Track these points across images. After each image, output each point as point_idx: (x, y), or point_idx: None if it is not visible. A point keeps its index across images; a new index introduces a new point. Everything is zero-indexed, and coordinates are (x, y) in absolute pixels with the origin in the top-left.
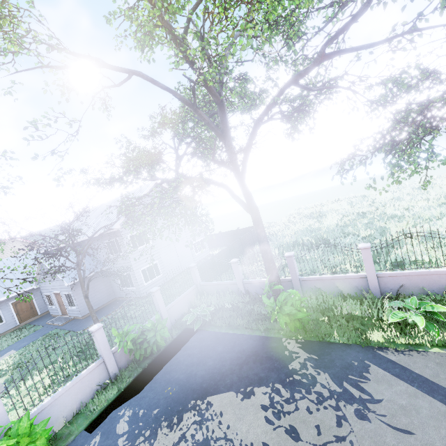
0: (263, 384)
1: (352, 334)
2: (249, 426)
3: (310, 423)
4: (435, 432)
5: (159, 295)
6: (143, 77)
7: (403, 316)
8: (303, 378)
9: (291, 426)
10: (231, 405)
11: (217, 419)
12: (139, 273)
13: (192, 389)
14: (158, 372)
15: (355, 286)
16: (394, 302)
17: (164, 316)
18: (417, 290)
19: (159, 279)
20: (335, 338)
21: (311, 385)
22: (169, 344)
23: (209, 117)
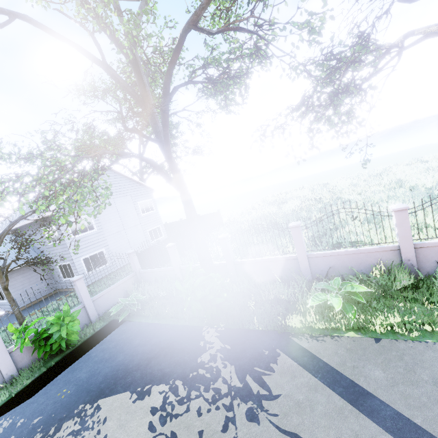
0: (164, 381)
1: (271, 320)
2: (127, 436)
3: (195, 428)
4: (323, 434)
5: (83, 284)
6: (32, 22)
7: (325, 298)
8: (208, 372)
9: (173, 434)
10: (119, 409)
11: (97, 427)
12: (80, 262)
13: (88, 391)
14: (62, 371)
15: (287, 269)
16: (319, 284)
17: (89, 307)
18: (346, 270)
19: (105, 268)
20: (254, 325)
21: (212, 381)
22: (88, 338)
23: (135, 84)
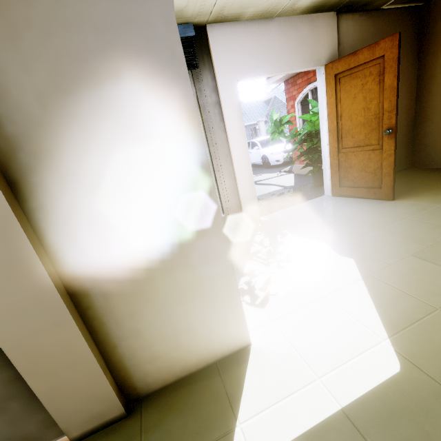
0: None
1: None
2: None
3: None
4: None
5: None
6: None
7: None
8: None
9: None
10: None
11: None
12: None
13: None
14: None
15: None
16: None
17: None
18: None
19: None
20: None
21: None
22: None
23: None
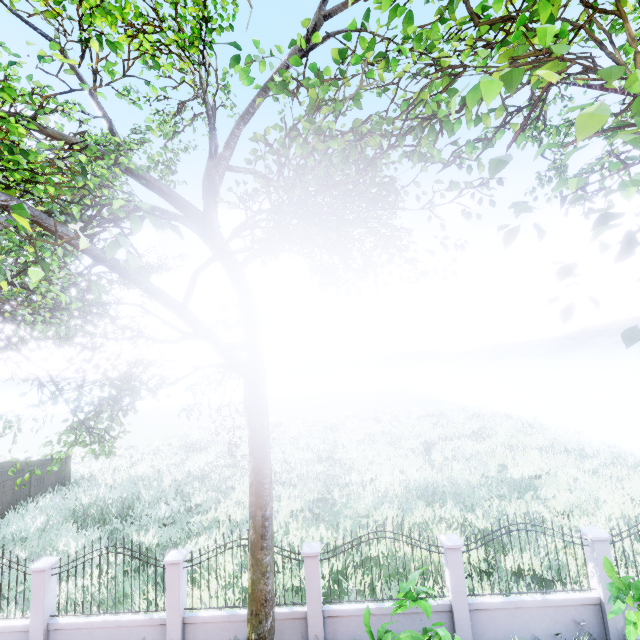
0: None
1: None
2: None
3: None
4: None
5: None
6: None
7: None
8: None
9: None
10: None
11: None
12: None
13: None
14: None
15: None
16: None
17: None
18: None
19: None
20: None
21: None
22: None
23: None
